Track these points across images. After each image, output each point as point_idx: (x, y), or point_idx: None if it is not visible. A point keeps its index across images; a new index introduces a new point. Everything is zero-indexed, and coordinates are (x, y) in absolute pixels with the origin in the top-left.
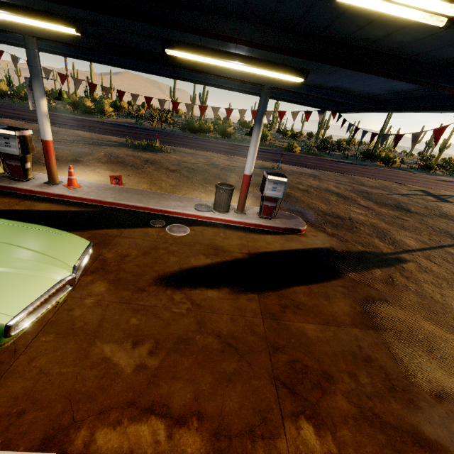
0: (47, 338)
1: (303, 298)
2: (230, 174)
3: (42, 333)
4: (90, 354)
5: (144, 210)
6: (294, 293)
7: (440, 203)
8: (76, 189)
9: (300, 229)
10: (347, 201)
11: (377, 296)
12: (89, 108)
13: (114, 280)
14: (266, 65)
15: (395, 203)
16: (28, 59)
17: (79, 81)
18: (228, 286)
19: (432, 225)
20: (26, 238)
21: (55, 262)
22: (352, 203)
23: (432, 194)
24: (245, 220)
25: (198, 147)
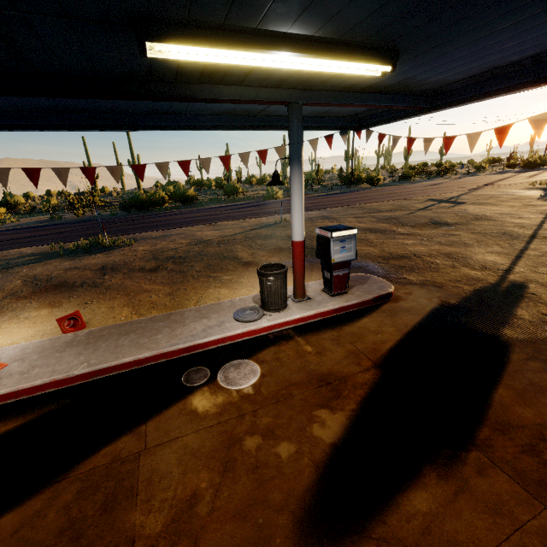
0: None
1: (527, 412)
2: (235, 248)
3: None
4: None
5: (155, 360)
6: (507, 409)
7: (460, 206)
8: None
9: (391, 292)
10: (387, 235)
11: None
12: None
13: None
14: (336, 50)
15: (429, 221)
16: None
17: None
18: (423, 461)
19: (485, 232)
20: None
21: None
22: (393, 235)
23: (441, 200)
24: (319, 309)
25: (163, 225)
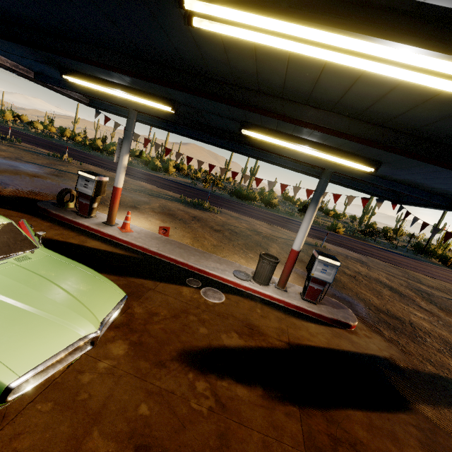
0: (44, 406)
1: (362, 432)
2: (271, 244)
3: (41, 396)
4: (81, 448)
5: (183, 265)
6: (348, 420)
7: None
8: (127, 232)
9: (350, 324)
10: (404, 299)
11: None
12: (156, 166)
13: (136, 343)
14: (336, 152)
15: None
16: (126, 125)
17: (158, 145)
18: (261, 386)
19: None
20: (68, 278)
21: (86, 312)
22: (410, 302)
23: None
24: (285, 298)
25: (243, 212)
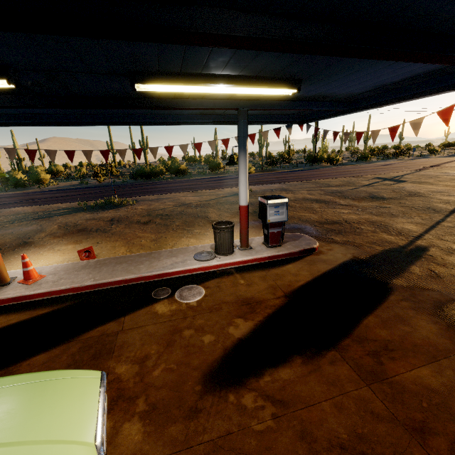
0: None
1: (383, 332)
2: (207, 210)
3: None
4: None
5: (137, 281)
6: (369, 329)
7: (400, 184)
8: (38, 281)
9: (314, 247)
10: (329, 205)
11: (442, 297)
12: (21, 181)
13: (147, 411)
14: (256, 82)
15: (368, 195)
16: None
17: (12, 150)
18: (296, 353)
19: (412, 206)
20: None
21: (61, 451)
22: (334, 205)
23: (386, 178)
24: (256, 255)
25: (159, 191)
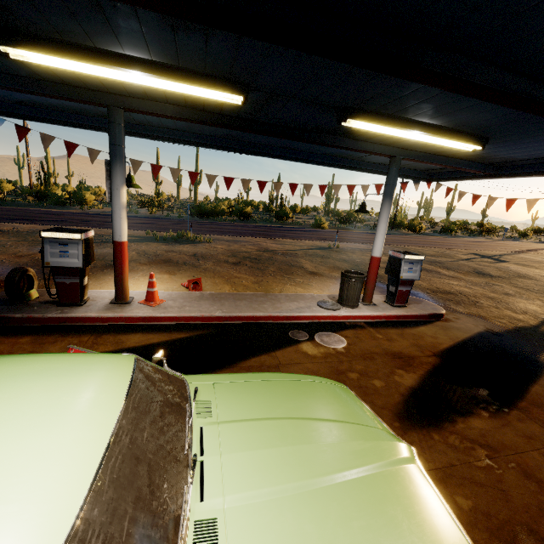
0: None
1: None
2: (299, 260)
3: None
4: None
5: (265, 320)
6: (541, 397)
7: (502, 263)
8: (161, 305)
9: (443, 313)
10: (433, 274)
11: None
12: (62, 198)
13: None
14: (449, 134)
15: (473, 270)
16: (111, 136)
17: (137, 162)
18: (478, 407)
19: (527, 288)
20: (293, 401)
21: (380, 432)
22: (438, 275)
23: (483, 255)
24: (385, 312)
25: (230, 232)
